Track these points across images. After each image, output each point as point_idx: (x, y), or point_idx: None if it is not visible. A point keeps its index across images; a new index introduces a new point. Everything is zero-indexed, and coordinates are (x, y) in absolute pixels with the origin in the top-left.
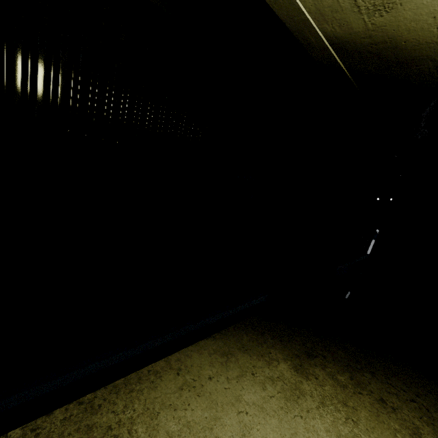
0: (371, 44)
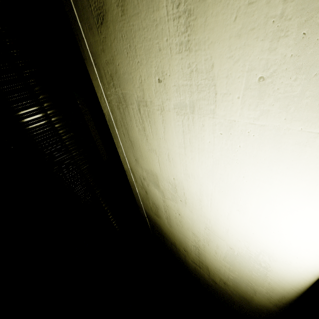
0: (155, 222)
